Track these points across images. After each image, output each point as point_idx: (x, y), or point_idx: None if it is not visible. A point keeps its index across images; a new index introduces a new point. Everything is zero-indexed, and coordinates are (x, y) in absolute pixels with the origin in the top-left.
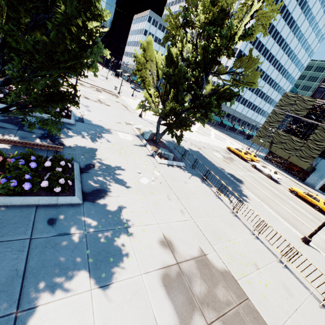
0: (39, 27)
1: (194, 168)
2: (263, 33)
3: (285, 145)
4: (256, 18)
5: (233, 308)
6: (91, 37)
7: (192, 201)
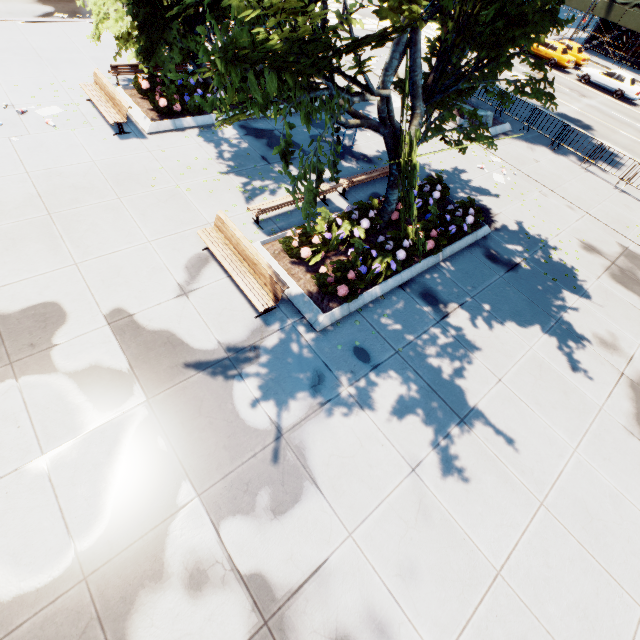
0: None
1: (528, 129)
2: None
3: None
4: None
5: None
6: None
7: (567, 188)
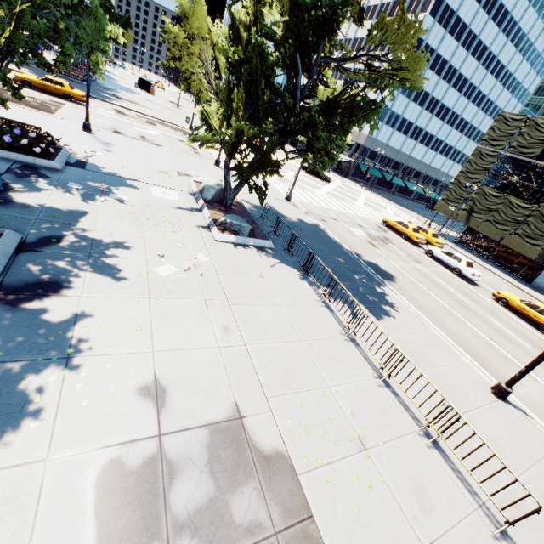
0: None
1: (291, 252)
2: None
3: (496, 215)
4: None
5: (261, 541)
6: None
7: (261, 310)
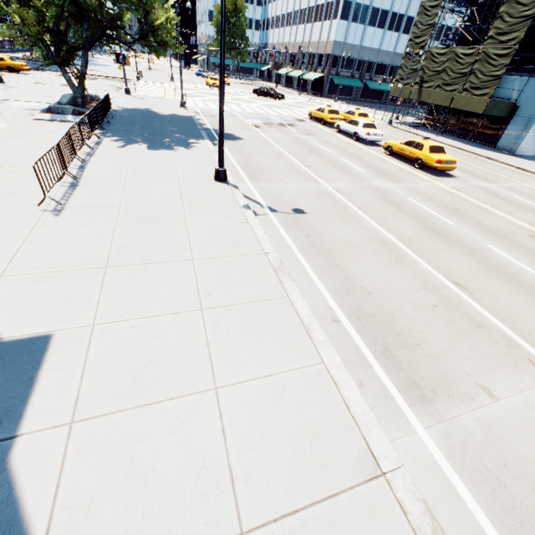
0: None
1: (107, 121)
2: None
3: (444, 76)
4: None
5: None
6: None
7: (14, 141)
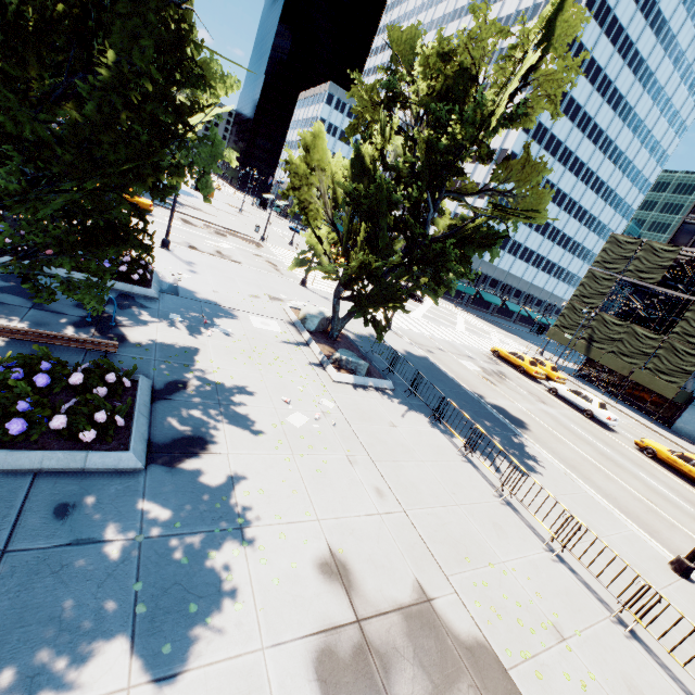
0: (83, 102)
1: (415, 394)
2: (550, 112)
3: (620, 345)
4: (534, 83)
5: None
6: (182, 117)
7: (406, 467)
